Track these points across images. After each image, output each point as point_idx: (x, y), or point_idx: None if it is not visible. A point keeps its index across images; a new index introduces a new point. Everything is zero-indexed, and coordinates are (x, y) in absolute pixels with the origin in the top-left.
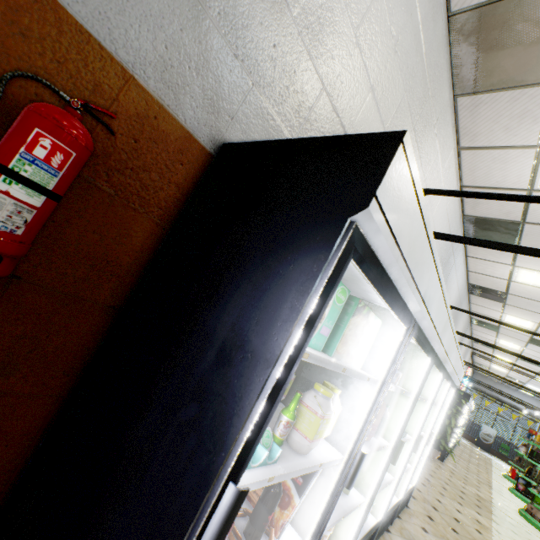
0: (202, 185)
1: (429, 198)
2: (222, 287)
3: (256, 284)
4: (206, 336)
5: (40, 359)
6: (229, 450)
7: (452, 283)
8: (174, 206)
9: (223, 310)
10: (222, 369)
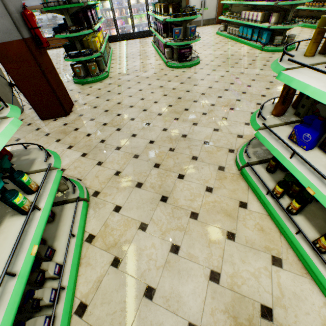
0: None
1: None
2: None
3: None
4: None
5: None
6: None
7: None
8: None
9: None
10: None
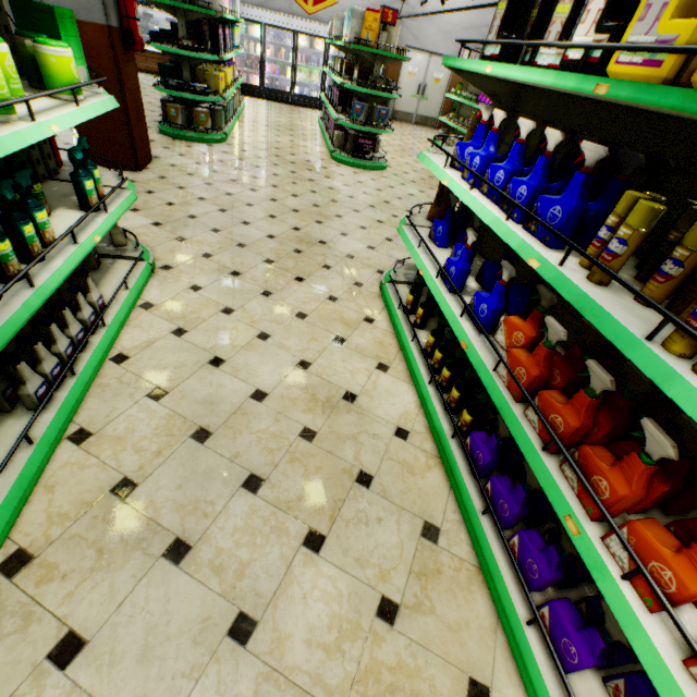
0: None
1: None
2: None
3: None
4: None
5: None
6: None
7: None
8: None
9: None
10: None
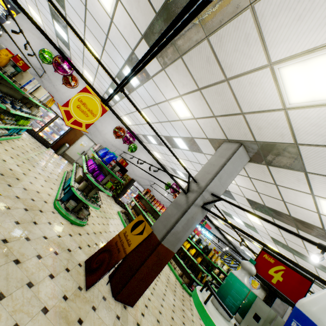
0: None
1: None
2: None
3: None
4: None
5: None
6: None
7: (112, 123)
8: None
9: None
10: None
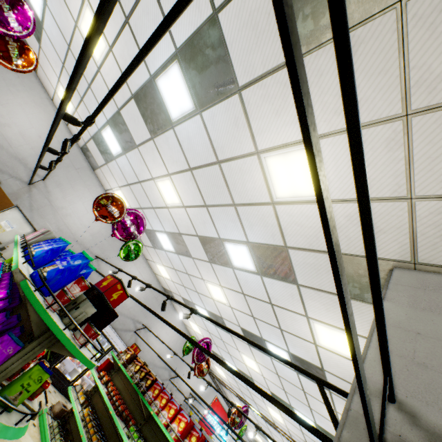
0: None
1: (18, 102)
2: None
3: None
4: None
5: None
6: None
7: (87, 198)
8: None
9: None
10: None
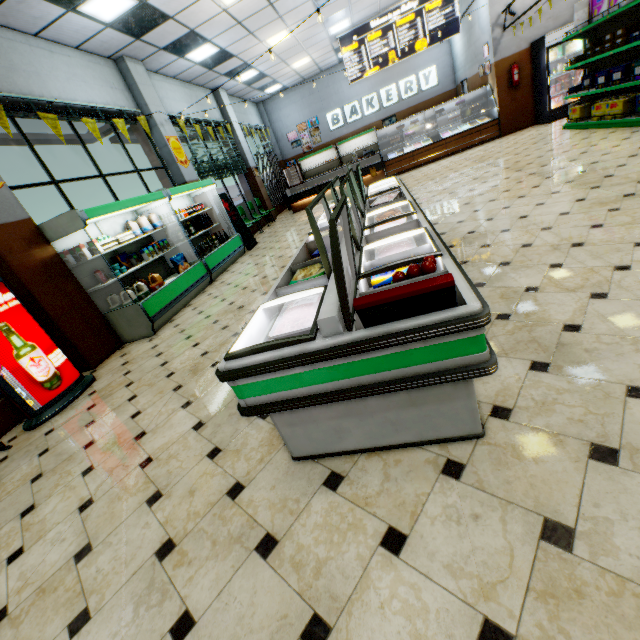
0: (532, 53)
1: None
2: (540, 64)
3: (542, 61)
4: (541, 70)
5: (527, 93)
6: (546, 76)
7: None
8: (530, 60)
9: (541, 66)
10: (543, 71)
